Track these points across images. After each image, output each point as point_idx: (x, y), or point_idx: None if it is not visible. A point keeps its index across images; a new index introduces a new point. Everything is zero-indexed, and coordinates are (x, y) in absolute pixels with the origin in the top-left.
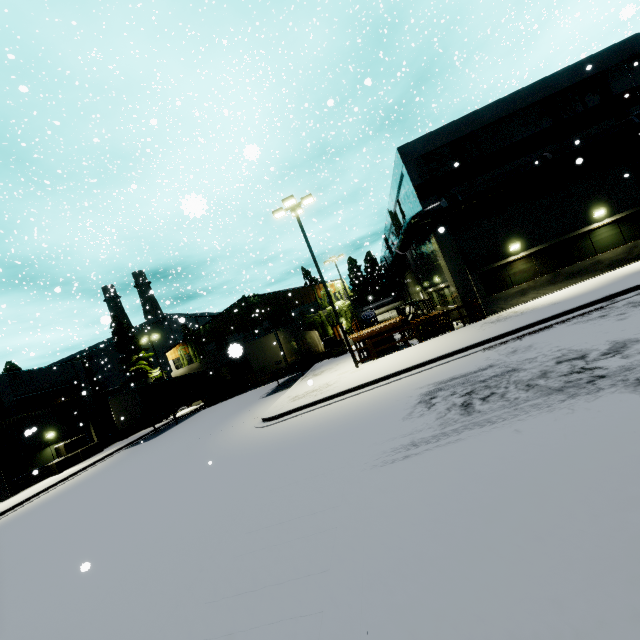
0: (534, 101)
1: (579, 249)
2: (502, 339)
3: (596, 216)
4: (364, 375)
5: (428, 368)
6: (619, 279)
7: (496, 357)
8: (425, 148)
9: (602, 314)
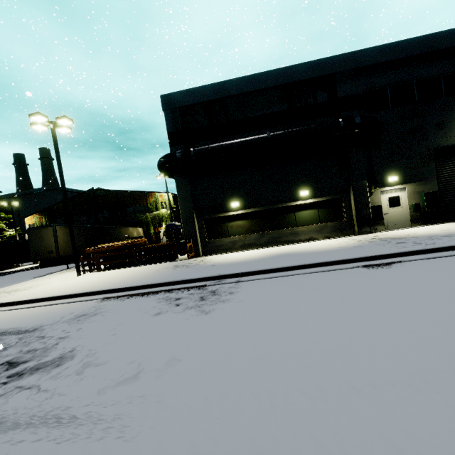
0: (276, 84)
1: (285, 218)
2: (127, 292)
3: (302, 195)
4: (44, 289)
5: (56, 303)
6: (269, 257)
7: (68, 317)
8: (182, 101)
9: (184, 296)
